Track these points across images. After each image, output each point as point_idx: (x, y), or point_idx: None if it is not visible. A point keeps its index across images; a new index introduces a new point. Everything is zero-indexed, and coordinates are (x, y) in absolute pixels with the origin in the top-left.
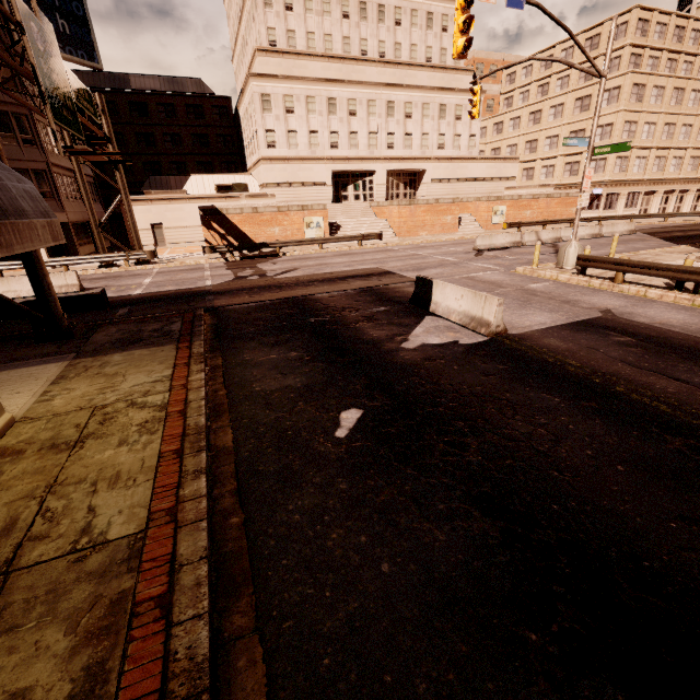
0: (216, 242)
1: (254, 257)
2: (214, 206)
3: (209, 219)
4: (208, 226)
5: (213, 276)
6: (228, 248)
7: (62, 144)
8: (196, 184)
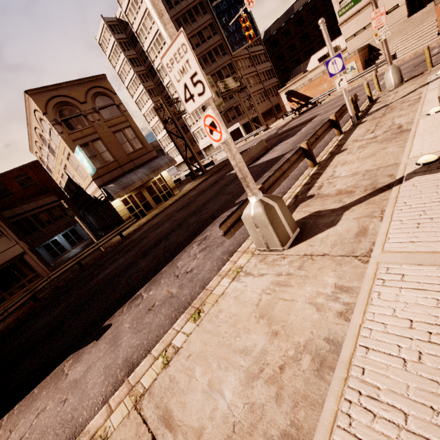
0: (295, 107)
1: (305, 112)
2: (291, 89)
3: (290, 97)
4: (290, 101)
5: (266, 136)
6: (292, 112)
7: (257, 79)
8: (313, 61)
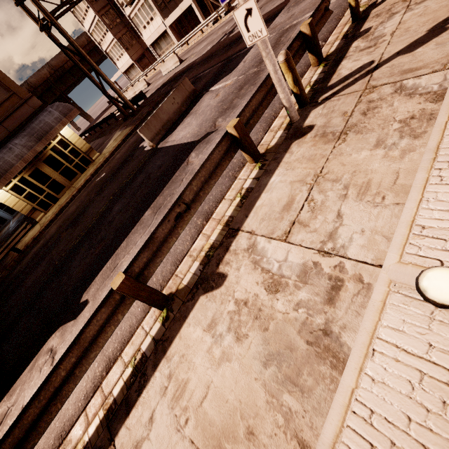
0: None
1: None
2: None
3: None
4: None
5: (220, 35)
6: None
7: None
8: None
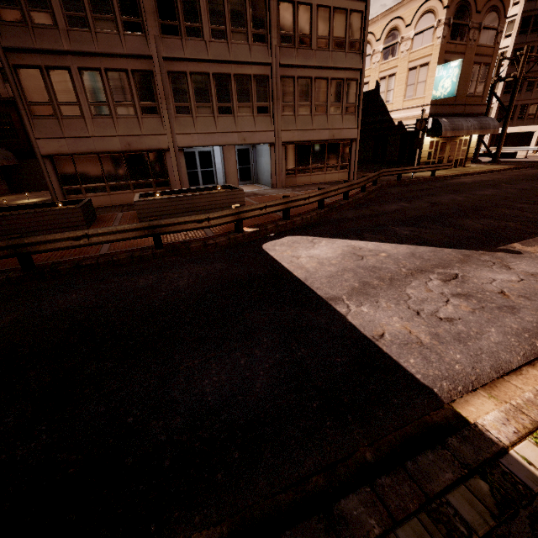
0: None
1: None
2: None
3: None
4: None
5: None
6: None
7: None
8: None
